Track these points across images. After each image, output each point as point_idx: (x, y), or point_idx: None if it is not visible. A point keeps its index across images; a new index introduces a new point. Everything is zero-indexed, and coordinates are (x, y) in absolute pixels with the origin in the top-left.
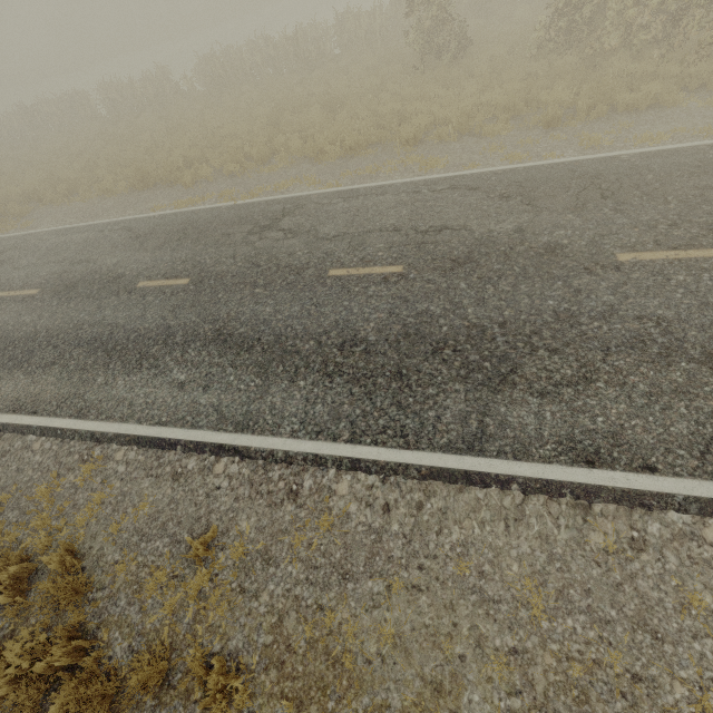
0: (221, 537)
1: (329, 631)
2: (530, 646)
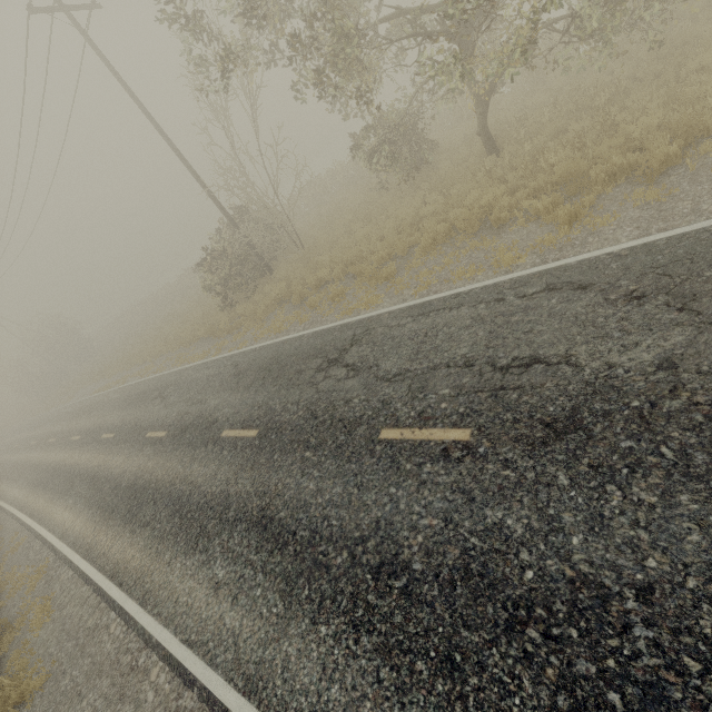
0: None
1: None
2: None
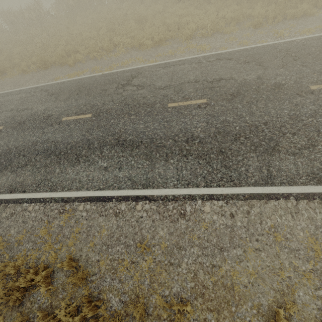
0: (151, 240)
1: (221, 276)
2: (319, 267)
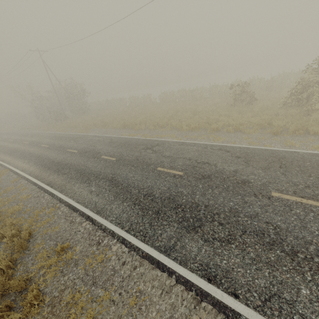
0: (69, 249)
1: (75, 302)
2: None
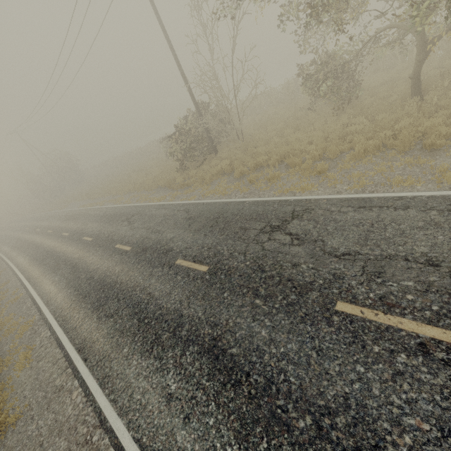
0: None
1: None
2: None
